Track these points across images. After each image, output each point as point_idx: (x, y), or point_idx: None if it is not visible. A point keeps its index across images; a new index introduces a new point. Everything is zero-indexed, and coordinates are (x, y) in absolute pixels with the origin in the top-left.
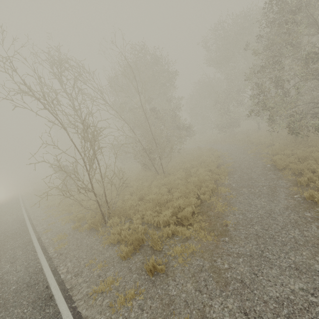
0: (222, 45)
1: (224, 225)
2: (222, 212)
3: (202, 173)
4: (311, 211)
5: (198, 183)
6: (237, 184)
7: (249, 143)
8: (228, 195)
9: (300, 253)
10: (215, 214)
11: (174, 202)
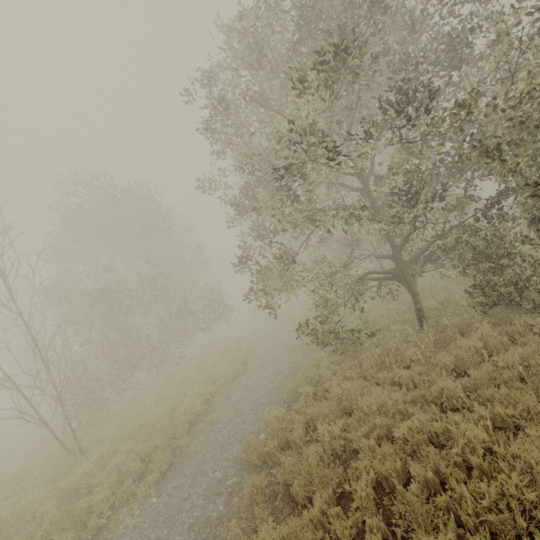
0: None
1: None
2: None
3: (111, 474)
4: None
5: None
6: None
7: None
8: None
9: None
10: None
11: None
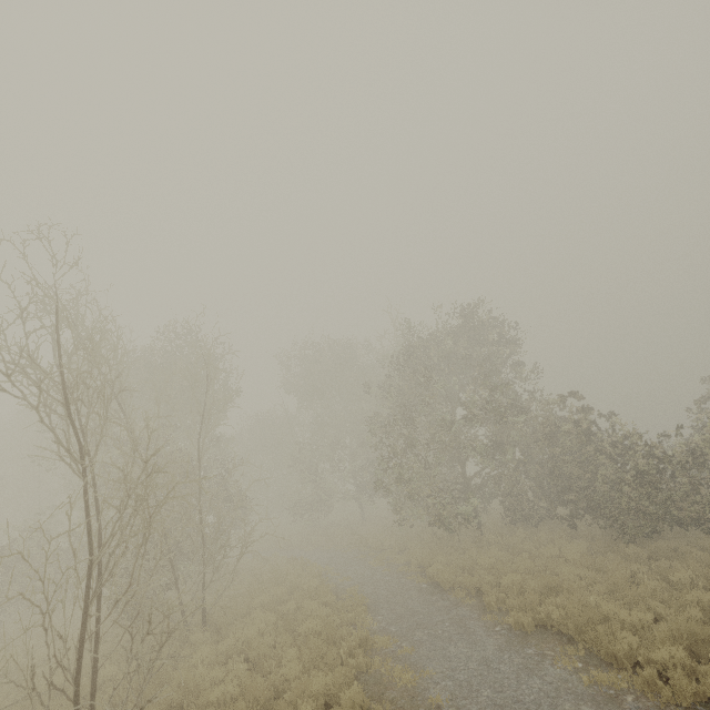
0: (313, 370)
1: (435, 708)
2: (412, 685)
3: (317, 611)
4: (530, 645)
5: (331, 631)
6: (397, 625)
7: (362, 548)
8: (399, 649)
9: (564, 709)
10: (402, 692)
11: (307, 684)
